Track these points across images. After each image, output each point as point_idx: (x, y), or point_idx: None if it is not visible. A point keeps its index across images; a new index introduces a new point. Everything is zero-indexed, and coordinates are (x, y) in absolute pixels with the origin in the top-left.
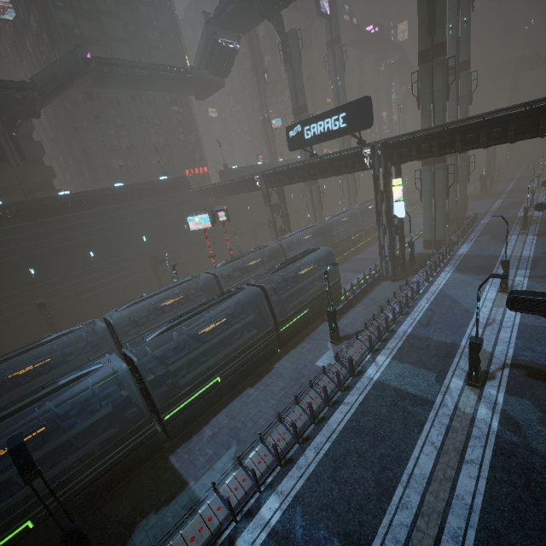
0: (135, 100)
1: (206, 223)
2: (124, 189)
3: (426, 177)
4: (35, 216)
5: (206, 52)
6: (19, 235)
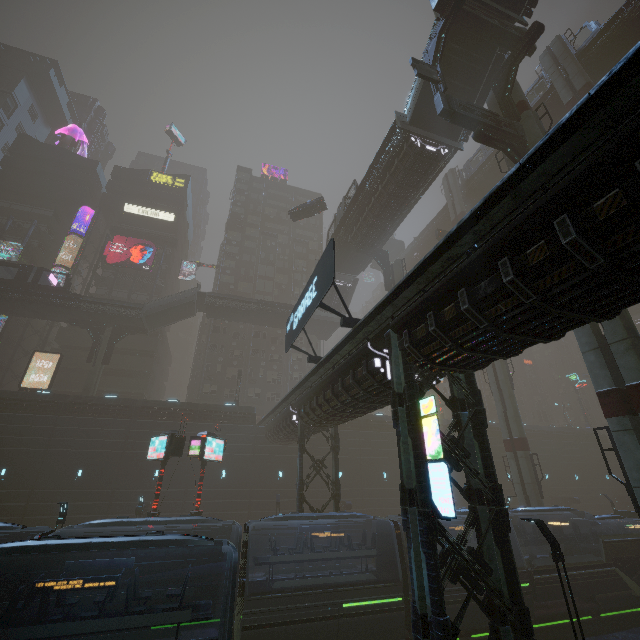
0: (258, 336)
1: (161, 451)
2: (170, 405)
3: (628, 447)
4: (59, 410)
5: None
6: (26, 425)
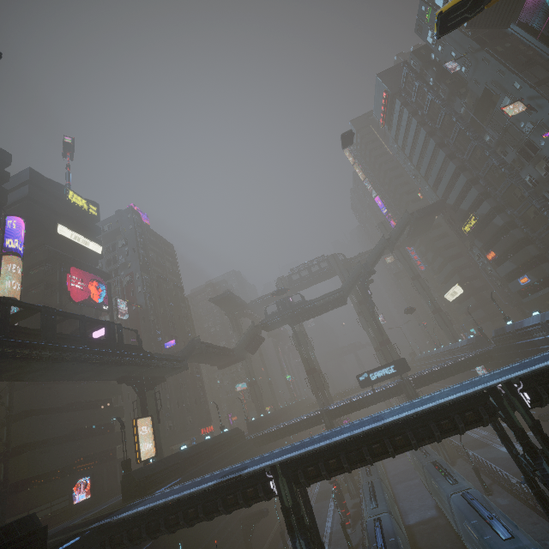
0: None
1: None
2: (218, 440)
3: None
4: (182, 470)
5: (248, 340)
6: None
